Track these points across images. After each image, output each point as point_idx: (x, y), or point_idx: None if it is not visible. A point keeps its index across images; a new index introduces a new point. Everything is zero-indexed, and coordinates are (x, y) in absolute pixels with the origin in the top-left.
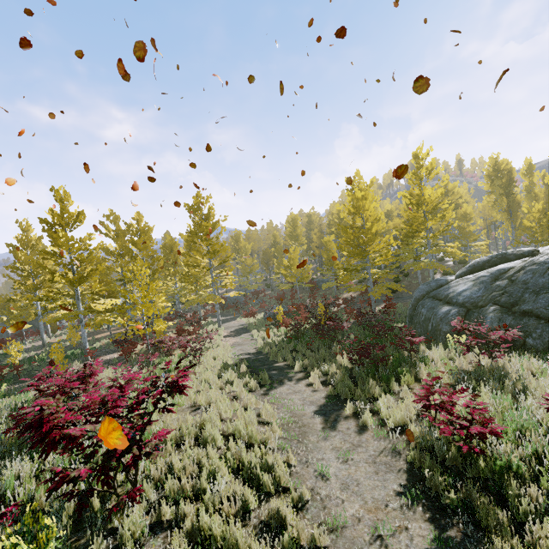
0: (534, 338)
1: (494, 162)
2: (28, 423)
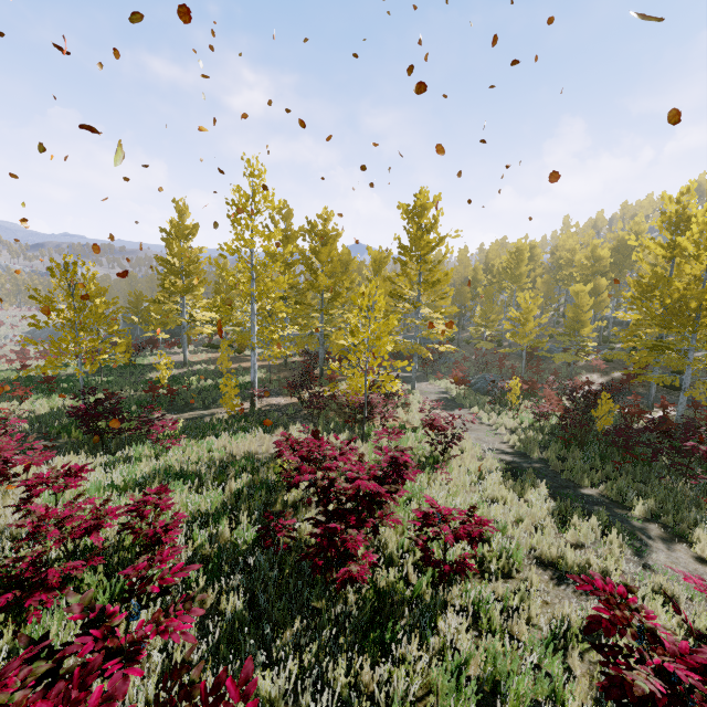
0: None
1: None
2: None
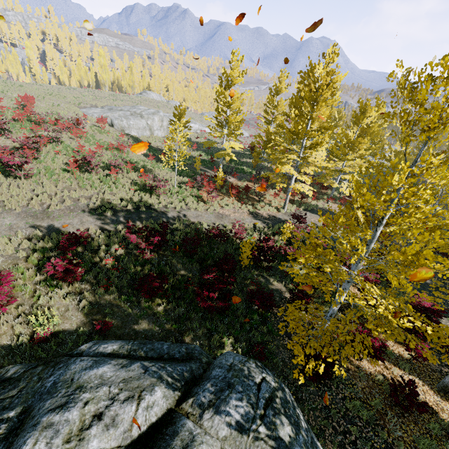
0: None
1: None
2: (2, 147)
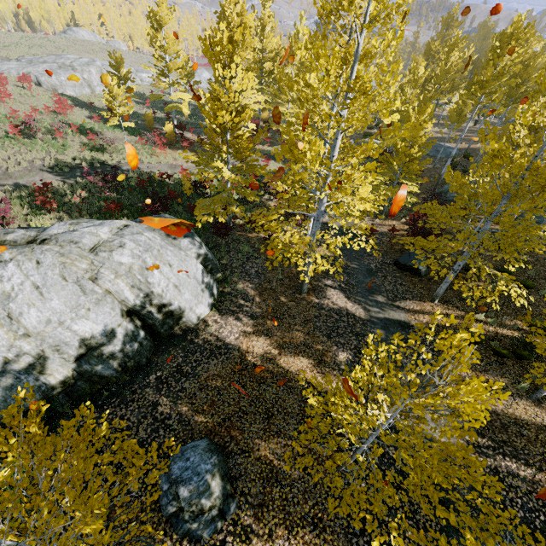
0: None
1: None
2: None
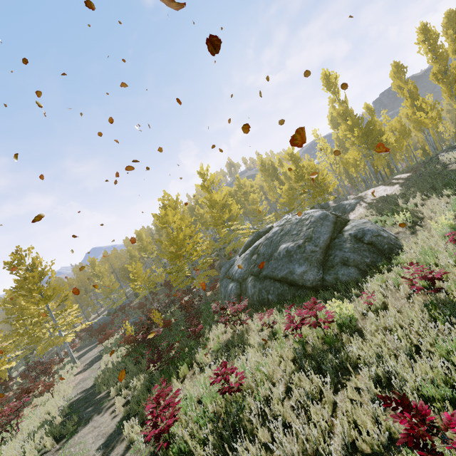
0: (271, 294)
1: (261, 161)
2: None
